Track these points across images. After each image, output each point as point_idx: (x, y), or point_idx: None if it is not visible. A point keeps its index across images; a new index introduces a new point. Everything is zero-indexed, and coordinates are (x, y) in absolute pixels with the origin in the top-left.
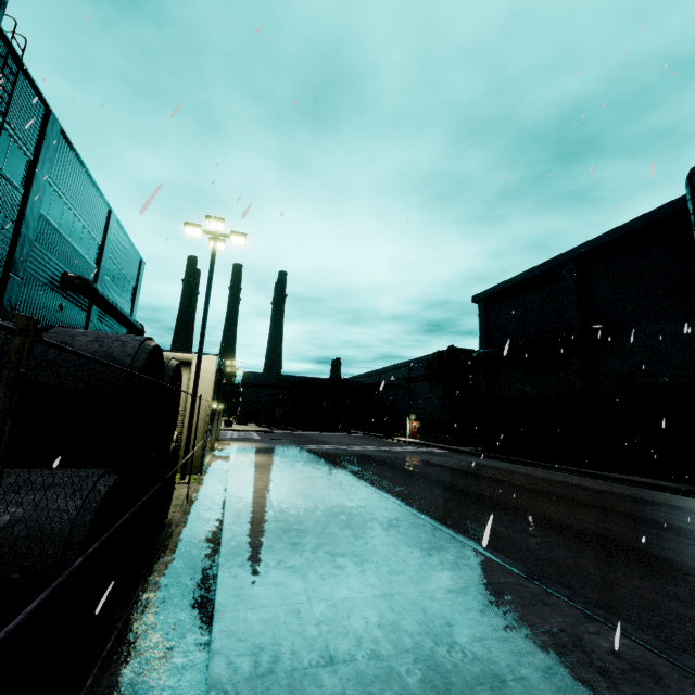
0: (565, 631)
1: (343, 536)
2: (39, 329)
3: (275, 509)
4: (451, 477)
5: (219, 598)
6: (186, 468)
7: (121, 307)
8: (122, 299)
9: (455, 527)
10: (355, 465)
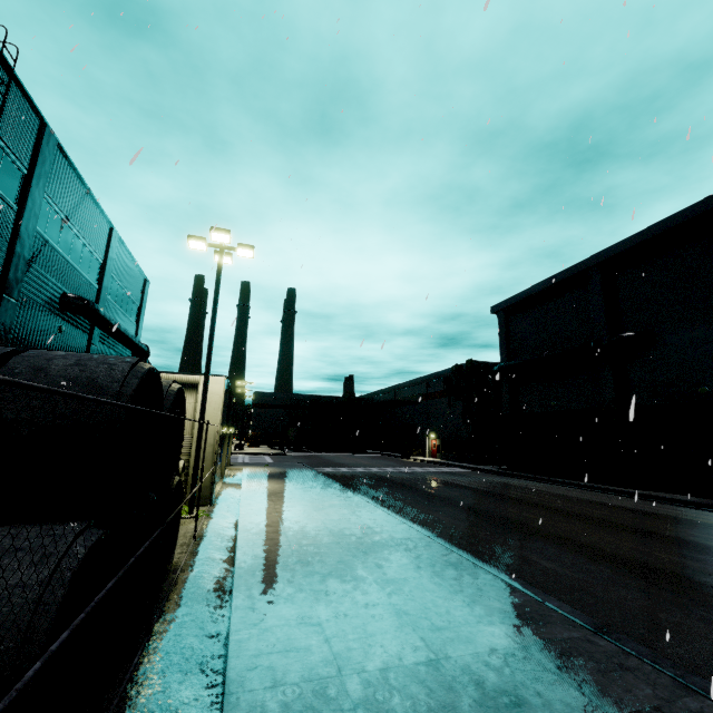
0: (660, 710)
1: (372, 580)
2: (9, 352)
3: (292, 547)
4: (479, 500)
5: (231, 673)
6: (194, 500)
7: (124, 328)
8: (126, 320)
9: (495, 562)
10: (375, 489)
